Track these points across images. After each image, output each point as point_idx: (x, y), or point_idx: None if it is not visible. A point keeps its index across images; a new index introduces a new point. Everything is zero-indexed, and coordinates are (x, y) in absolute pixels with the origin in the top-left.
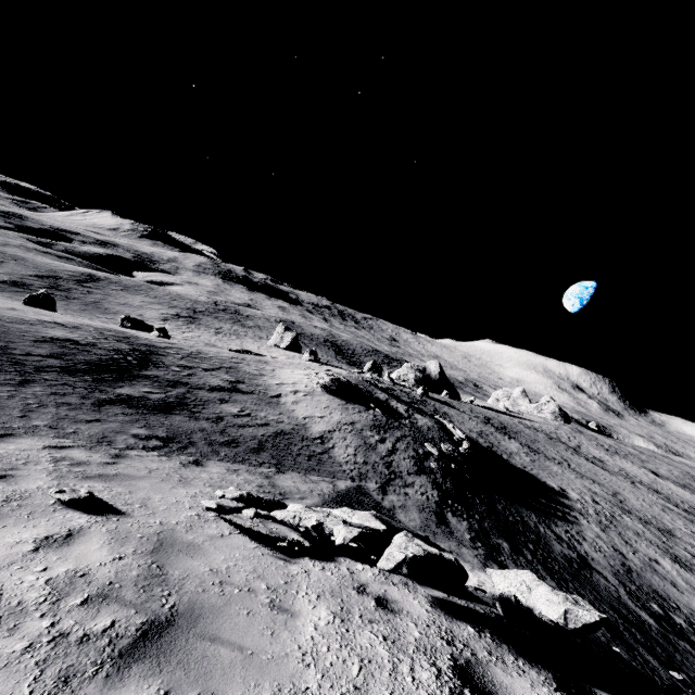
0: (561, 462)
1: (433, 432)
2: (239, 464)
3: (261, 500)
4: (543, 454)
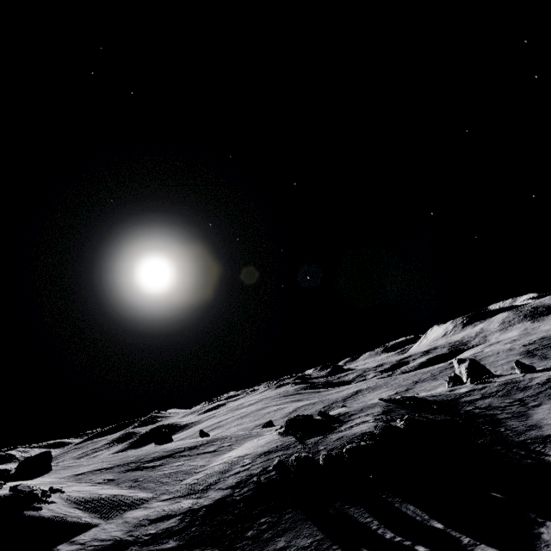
0: None
1: (337, 442)
2: (116, 486)
3: (55, 489)
4: None
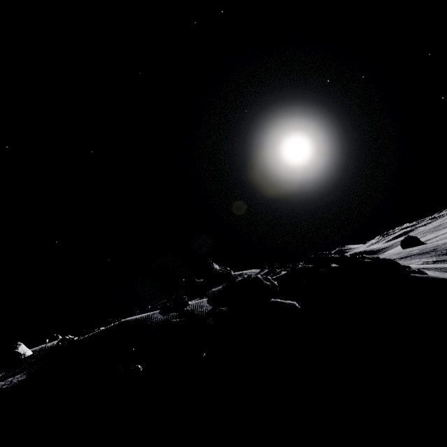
0: None
1: None
2: None
3: None
4: None
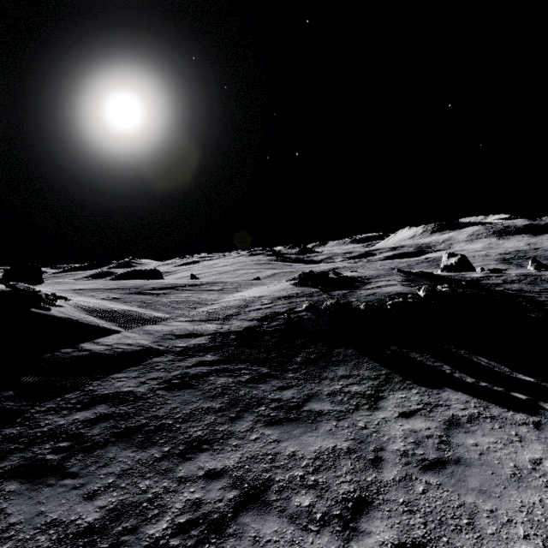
0: None
1: (370, 297)
2: (124, 304)
3: (59, 296)
4: None
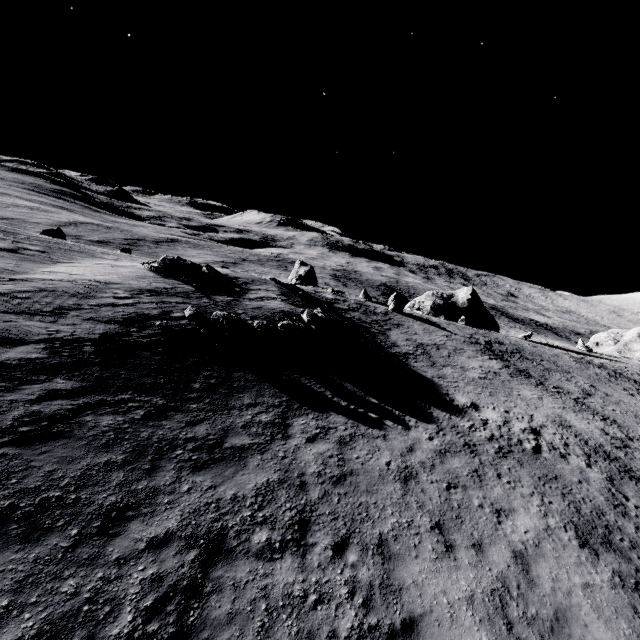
0: (570, 392)
1: (257, 311)
2: None
3: None
4: (539, 380)
